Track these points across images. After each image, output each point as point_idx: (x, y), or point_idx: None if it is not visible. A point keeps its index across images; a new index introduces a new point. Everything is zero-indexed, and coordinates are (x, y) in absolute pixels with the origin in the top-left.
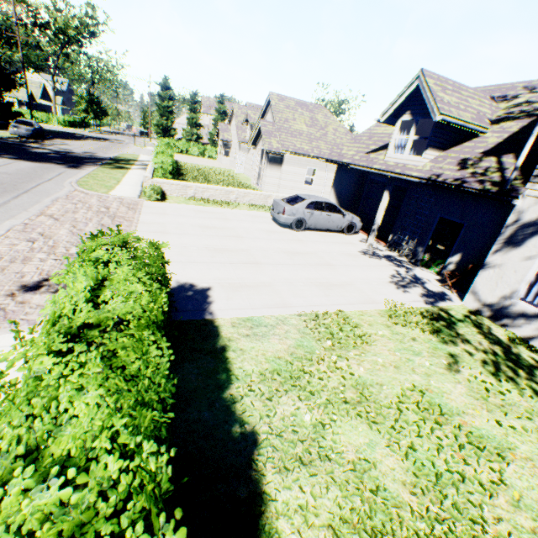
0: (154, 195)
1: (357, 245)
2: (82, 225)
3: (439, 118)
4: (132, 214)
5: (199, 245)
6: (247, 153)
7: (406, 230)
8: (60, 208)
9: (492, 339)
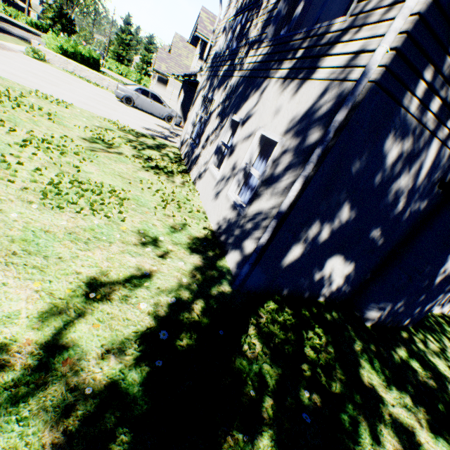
0: (32, 53)
1: (164, 125)
2: None
3: (195, 35)
4: None
5: (24, 68)
6: None
7: None
8: None
9: (159, 146)
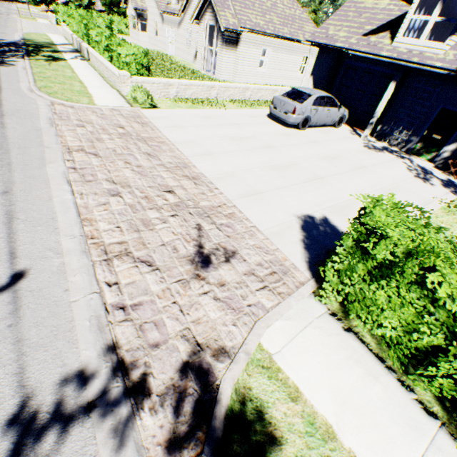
0: (148, 101)
1: (354, 139)
2: (132, 159)
3: None
4: (153, 133)
5: (257, 165)
6: (177, 28)
7: (399, 121)
8: (74, 135)
9: None
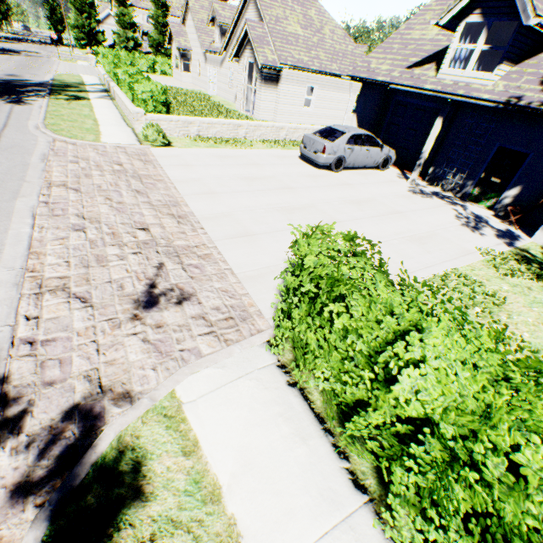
0: (159, 139)
1: (400, 182)
2: (116, 196)
3: (534, 22)
4: (154, 170)
5: (263, 206)
6: (219, 67)
7: (452, 162)
8: (63, 171)
9: None
